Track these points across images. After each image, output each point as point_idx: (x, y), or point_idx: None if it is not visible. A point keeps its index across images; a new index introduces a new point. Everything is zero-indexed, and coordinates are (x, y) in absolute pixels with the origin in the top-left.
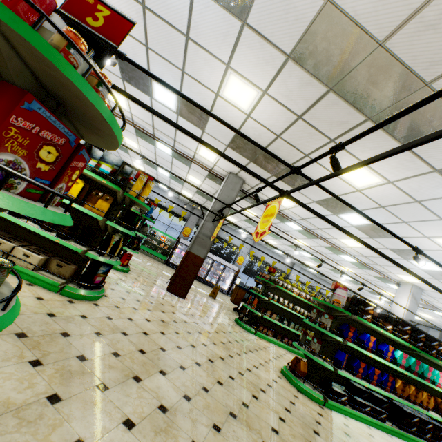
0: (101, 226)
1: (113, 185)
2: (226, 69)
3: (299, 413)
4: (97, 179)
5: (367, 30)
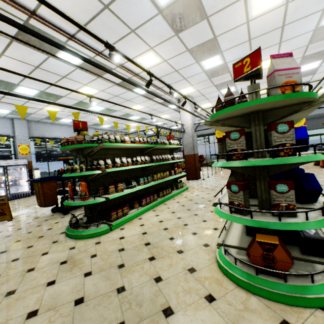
0: None
1: None
2: None
3: None
4: None
5: None
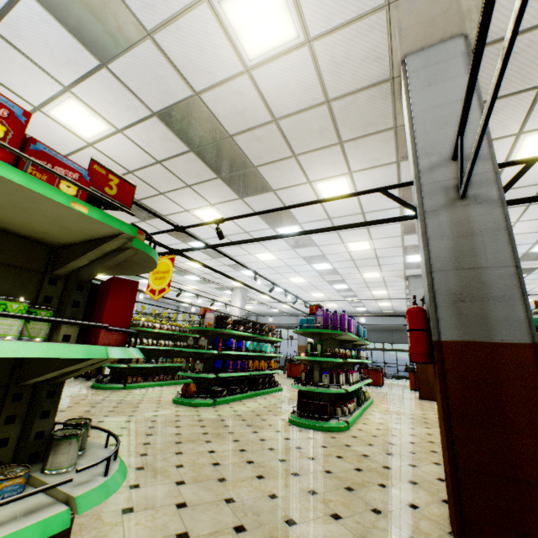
0: None
1: None
2: (64, 91)
3: (207, 417)
4: None
5: (223, 125)
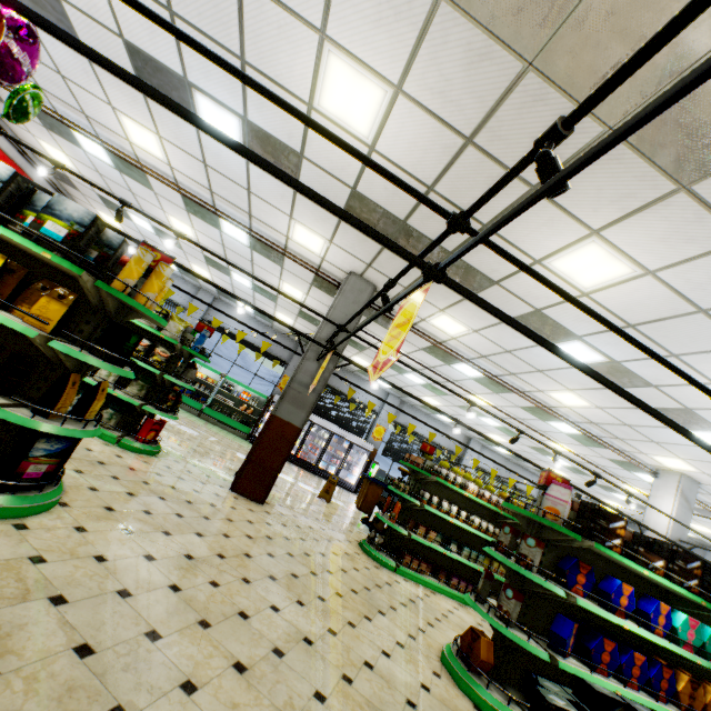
0: (48, 355)
1: (67, 263)
2: (321, 43)
3: None
4: (32, 250)
5: None
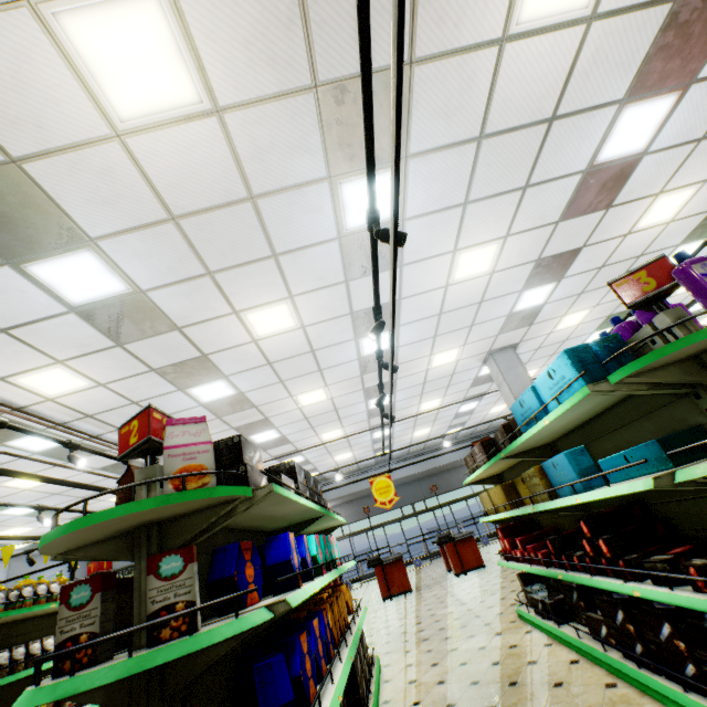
0: None
1: None
2: None
3: None
4: None
5: None
